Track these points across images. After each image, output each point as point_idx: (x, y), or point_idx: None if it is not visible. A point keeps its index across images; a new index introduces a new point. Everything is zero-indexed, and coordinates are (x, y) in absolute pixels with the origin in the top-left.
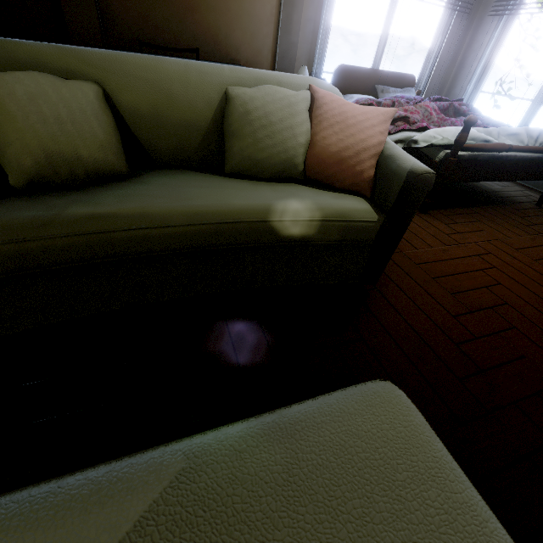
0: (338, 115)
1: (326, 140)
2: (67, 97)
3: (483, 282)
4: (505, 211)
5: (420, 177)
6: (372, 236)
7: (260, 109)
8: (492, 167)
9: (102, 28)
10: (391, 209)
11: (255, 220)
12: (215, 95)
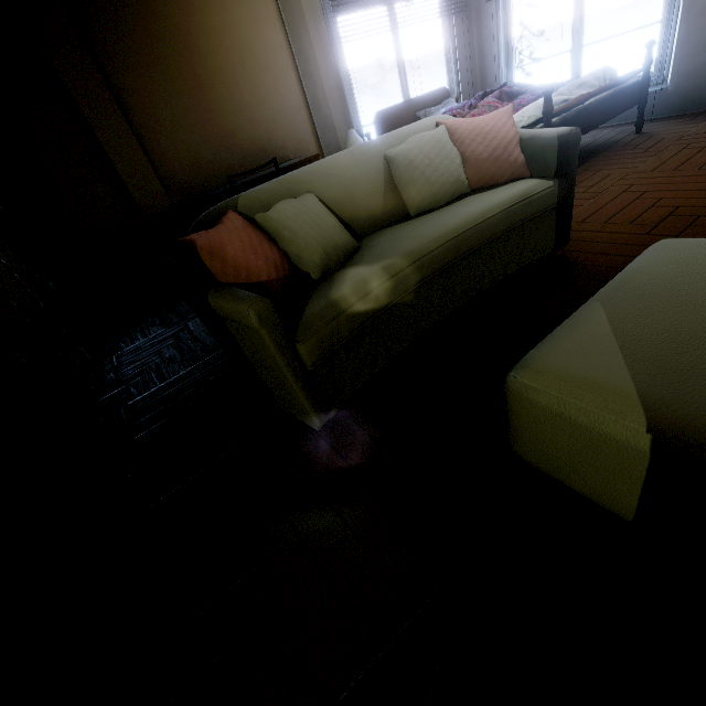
0: (473, 131)
1: (475, 152)
2: (309, 207)
3: (646, 205)
4: (614, 152)
5: (570, 135)
6: (554, 199)
7: (419, 154)
8: (583, 120)
9: (165, 190)
10: (556, 173)
11: (476, 223)
12: (378, 163)
